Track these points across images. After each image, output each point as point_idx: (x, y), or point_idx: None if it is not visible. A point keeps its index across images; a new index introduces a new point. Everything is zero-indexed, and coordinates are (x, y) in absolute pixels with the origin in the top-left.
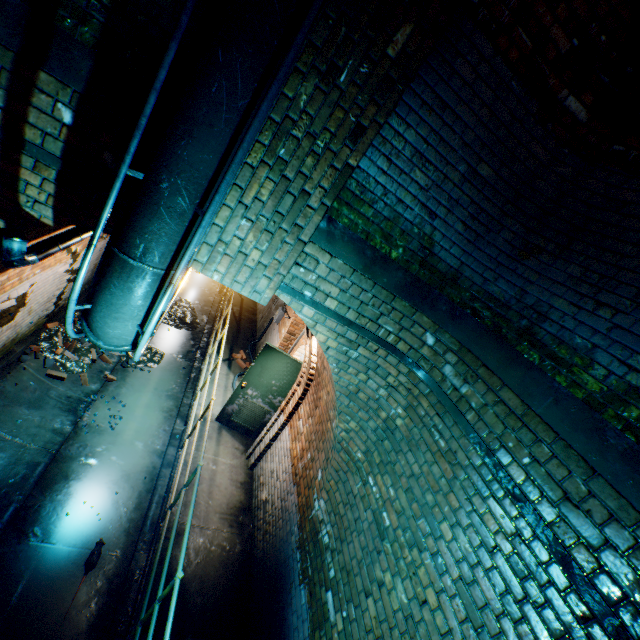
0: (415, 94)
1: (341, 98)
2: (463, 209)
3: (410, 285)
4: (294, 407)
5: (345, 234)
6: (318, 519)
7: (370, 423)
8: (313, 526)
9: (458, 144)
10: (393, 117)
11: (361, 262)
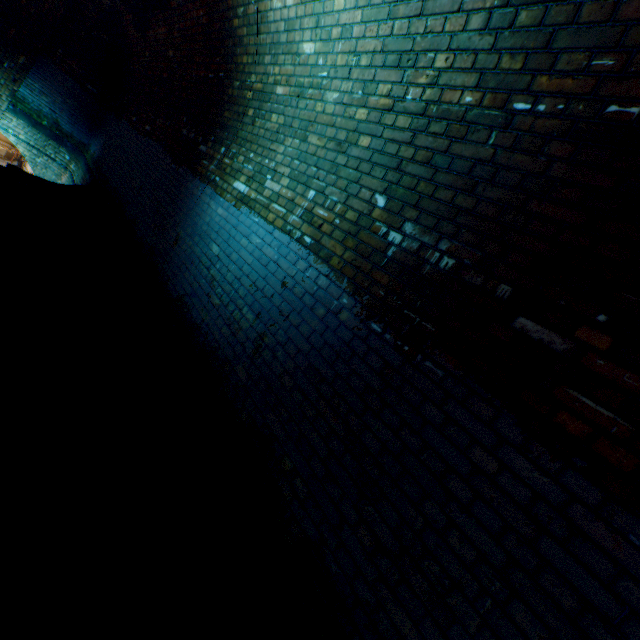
0: (35, 75)
1: (7, 71)
2: (67, 113)
3: (55, 136)
4: None
5: (22, 113)
6: None
7: None
8: None
9: (57, 92)
10: (29, 79)
11: (31, 124)
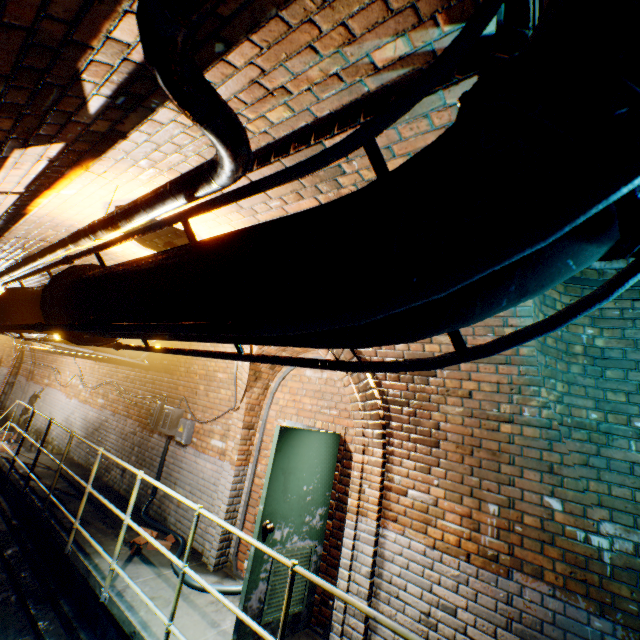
0: None
1: None
2: None
3: None
4: (380, 486)
5: None
6: (628, 554)
7: (573, 369)
8: (632, 573)
9: None
10: None
11: None
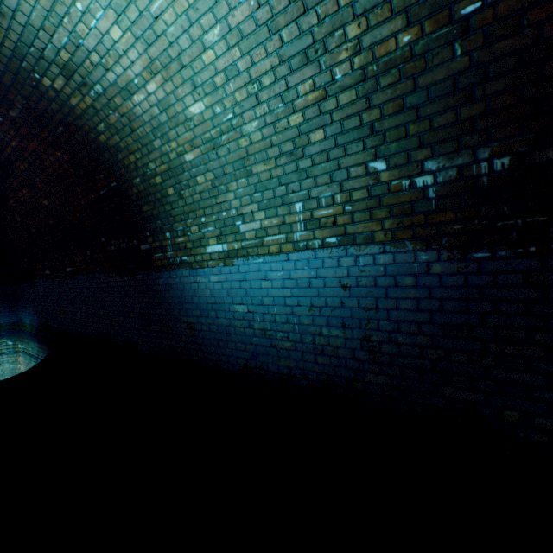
0: None
1: None
2: None
3: None
4: None
5: None
6: None
7: None
8: None
9: None
10: None
11: None
